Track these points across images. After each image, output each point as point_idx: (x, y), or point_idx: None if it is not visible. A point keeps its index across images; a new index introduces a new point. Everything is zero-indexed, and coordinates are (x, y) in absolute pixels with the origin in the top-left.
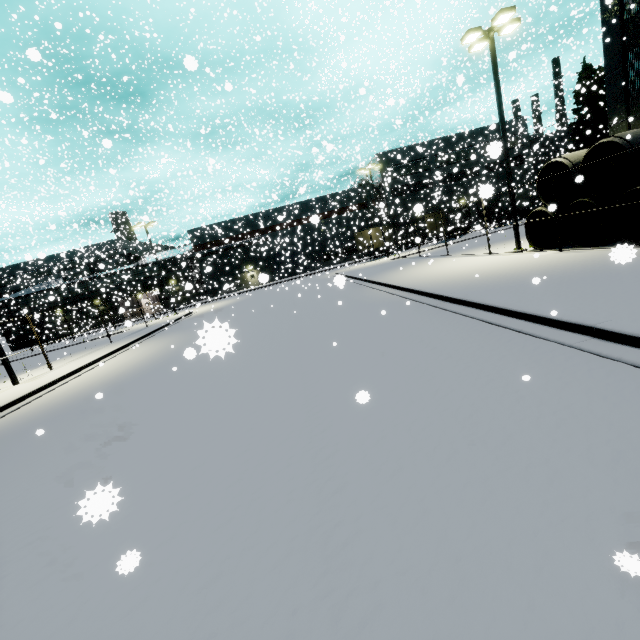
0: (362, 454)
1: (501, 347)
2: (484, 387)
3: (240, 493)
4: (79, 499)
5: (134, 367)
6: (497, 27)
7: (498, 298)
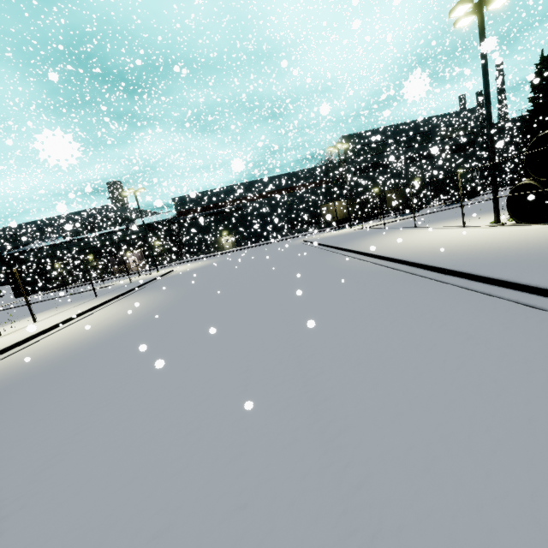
0: None
1: None
2: None
3: None
4: None
5: (110, 326)
6: (487, 0)
7: (526, 275)
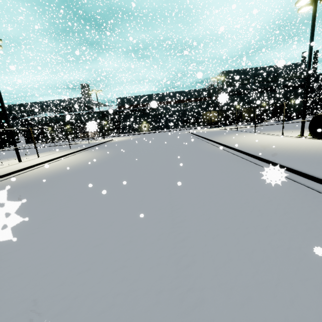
0: (214, 271)
1: (309, 202)
2: (305, 234)
3: (122, 280)
4: (22, 249)
5: (77, 164)
6: None
7: (299, 165)
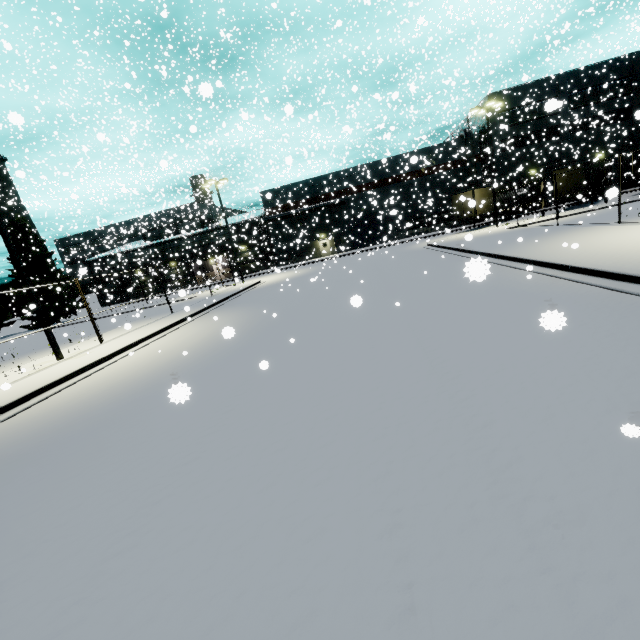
0: None
1: None
2: None
3: None
4: None
5: (177, 360)
6: None
7: None
